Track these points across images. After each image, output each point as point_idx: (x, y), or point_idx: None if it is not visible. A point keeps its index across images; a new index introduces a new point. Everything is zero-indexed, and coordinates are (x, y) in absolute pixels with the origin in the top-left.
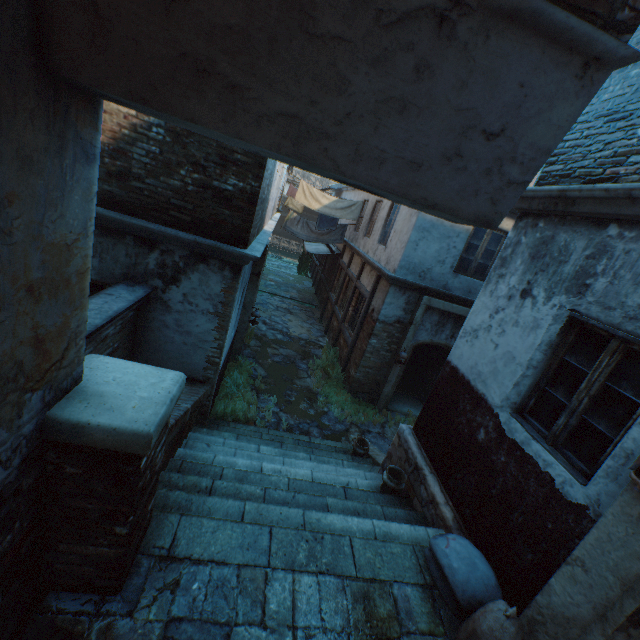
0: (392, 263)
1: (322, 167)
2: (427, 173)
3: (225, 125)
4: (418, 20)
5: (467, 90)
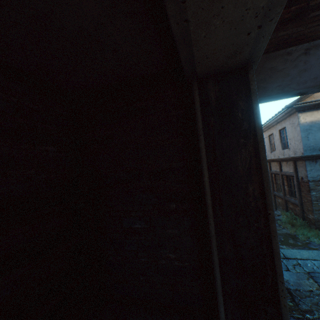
0: (298, 151)
1: (290, 91)
2: (319, 78)
3: (264, 95)
4: (299, 56)
5: (319, 59)
